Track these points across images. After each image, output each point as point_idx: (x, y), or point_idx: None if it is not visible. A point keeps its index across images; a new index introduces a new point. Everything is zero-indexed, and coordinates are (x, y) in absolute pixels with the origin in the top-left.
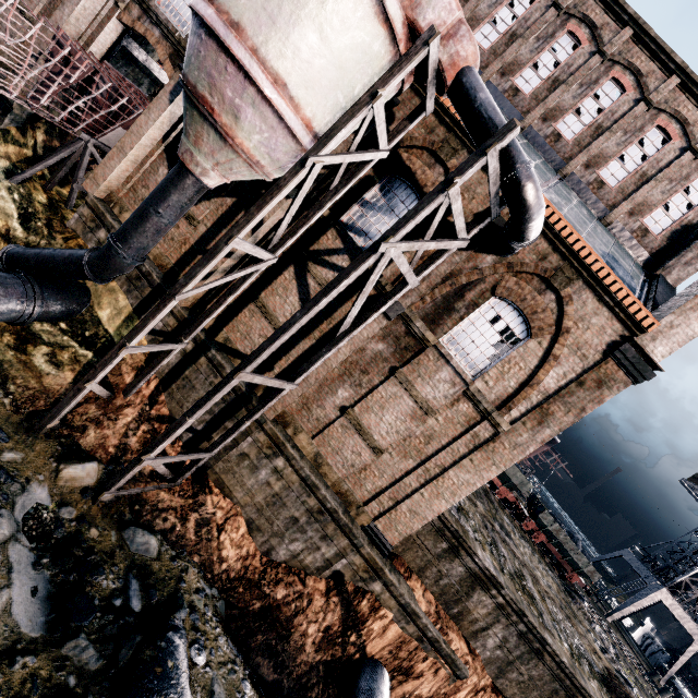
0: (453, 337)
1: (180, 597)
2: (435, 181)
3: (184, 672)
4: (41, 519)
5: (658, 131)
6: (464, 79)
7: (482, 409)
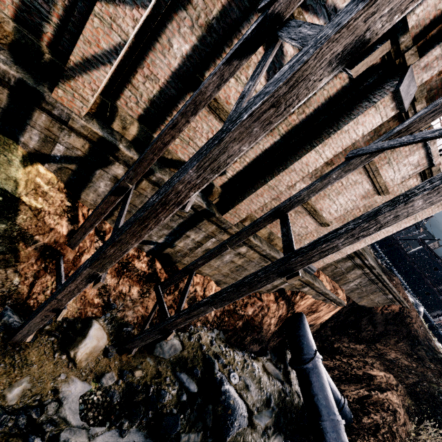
0: None
1: (208, 357)
2: None
3: (237, 396)
4: (95, 403)
5: None
6: None
7: None
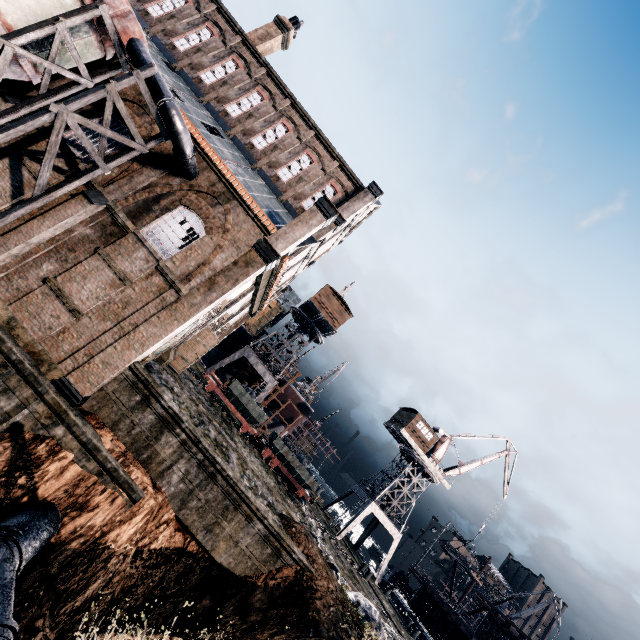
0: (151, 231)
1: None
2: (142, 125)
3: None
4: None
5: (307, 157)
6: (133, 43)
7: (169, 280)
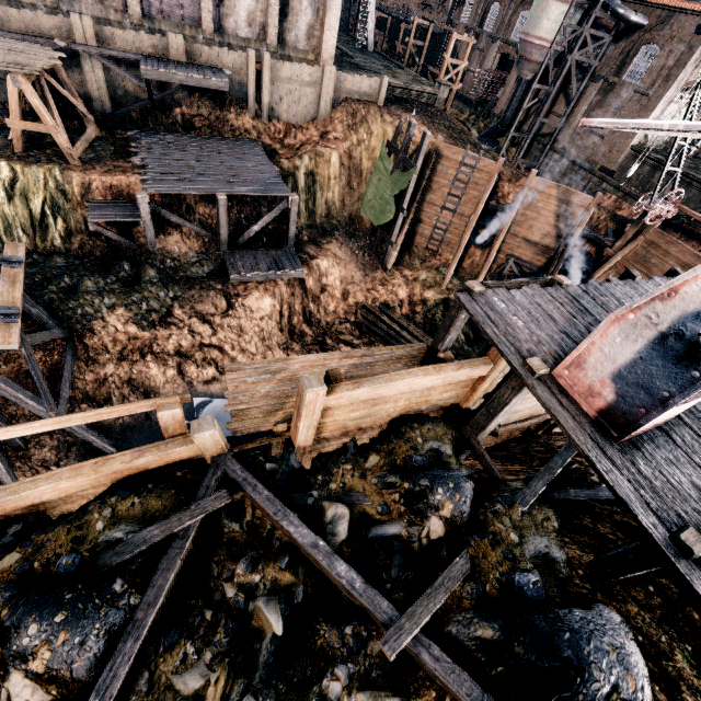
0: (628, 75)
1: None
2: (611, 22)
3: None
4: None
5: None
6: None
7: (641, 93)
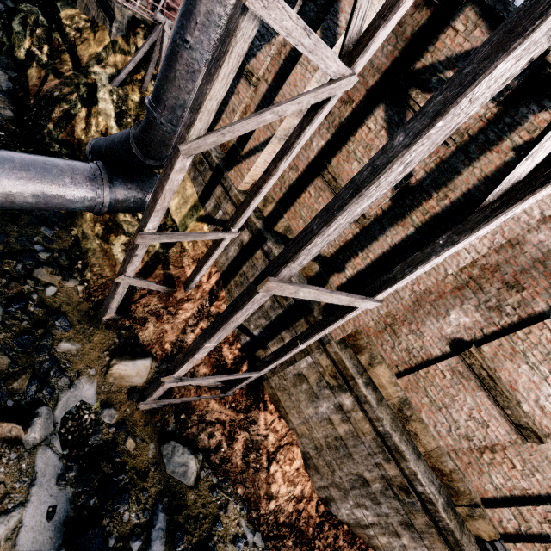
0: None
1: (211, 547)
2: None
3: None
4: (81, 421)
5: None
6: None
7: None
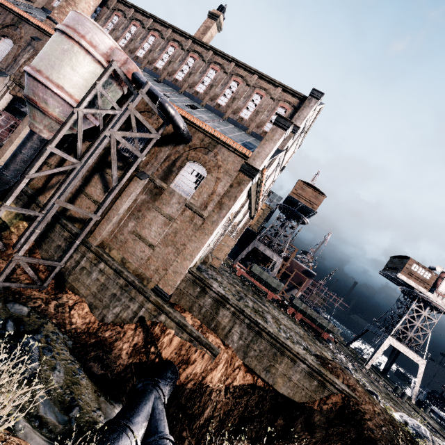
0: (176, 184)
1: (40, 331)
2: (153, 123)
3: (36, 354)
4: None
5: (257, 95)
6: (134, 76)
7: (195, 211)
